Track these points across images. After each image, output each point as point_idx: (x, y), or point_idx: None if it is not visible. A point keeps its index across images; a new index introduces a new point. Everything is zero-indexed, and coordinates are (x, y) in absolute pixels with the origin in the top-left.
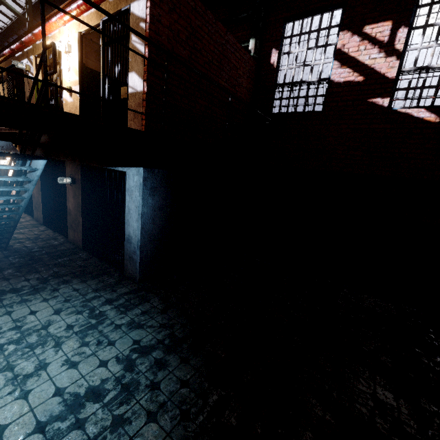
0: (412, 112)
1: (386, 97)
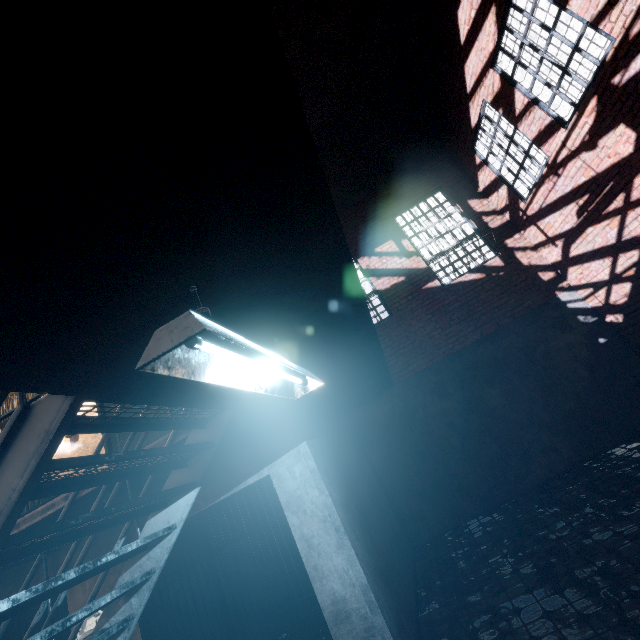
0: (462, 279)
1: (434, 280)
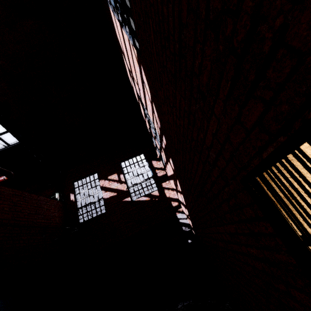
0: (140, 199)
1: (128, 197)
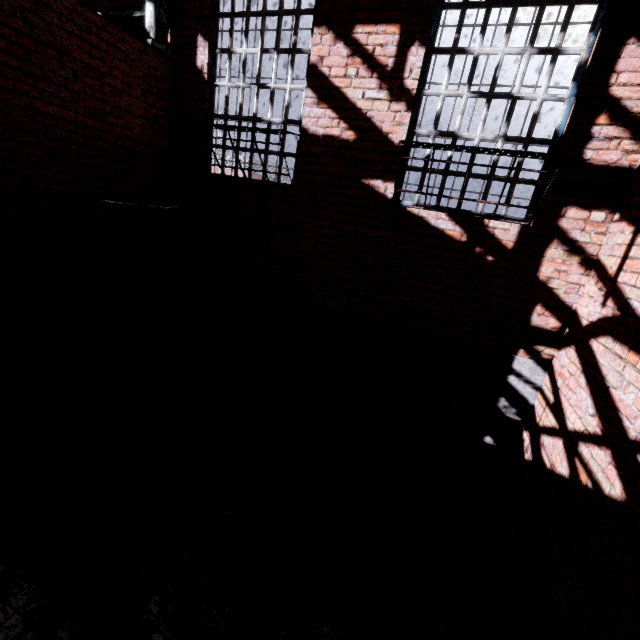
0: (429, 216)
1: (391, 180)
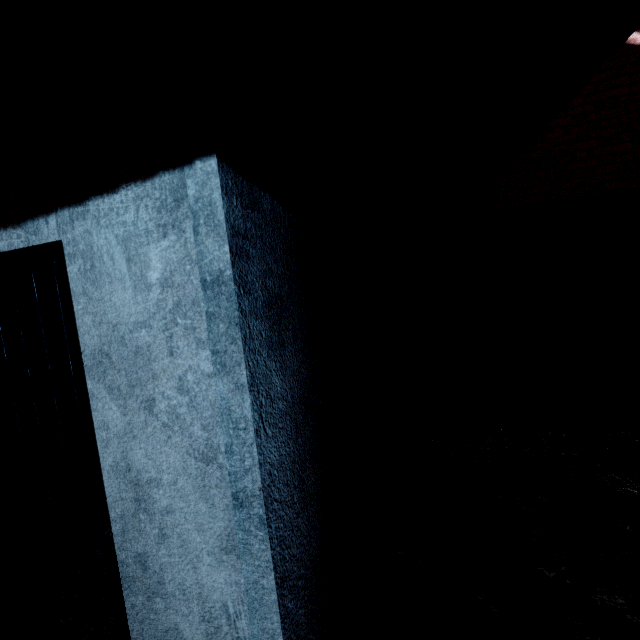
0: None
1: None
